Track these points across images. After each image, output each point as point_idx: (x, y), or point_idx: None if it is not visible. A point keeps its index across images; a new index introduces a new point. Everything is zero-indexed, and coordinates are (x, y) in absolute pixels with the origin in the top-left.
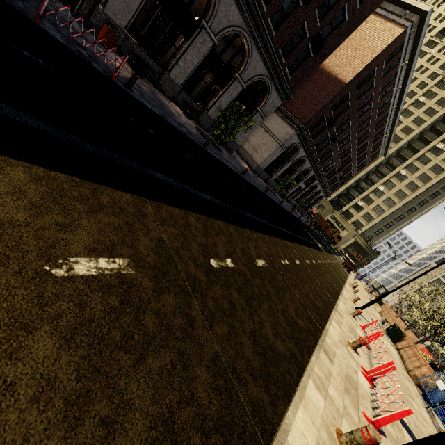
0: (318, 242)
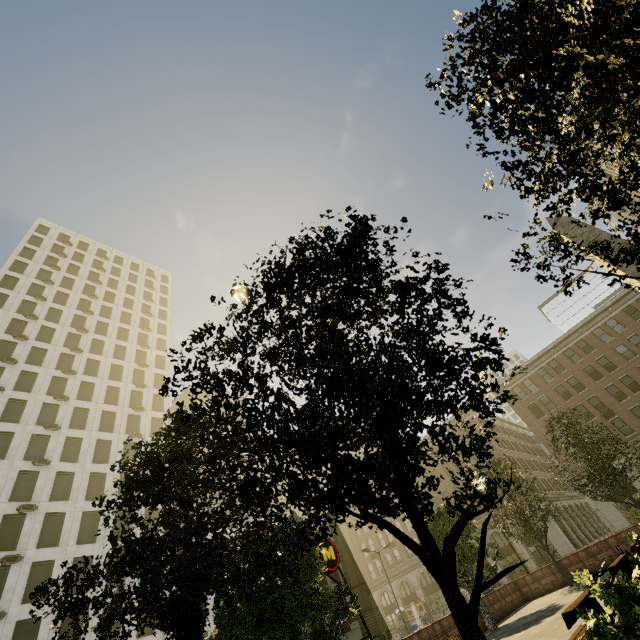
0: None
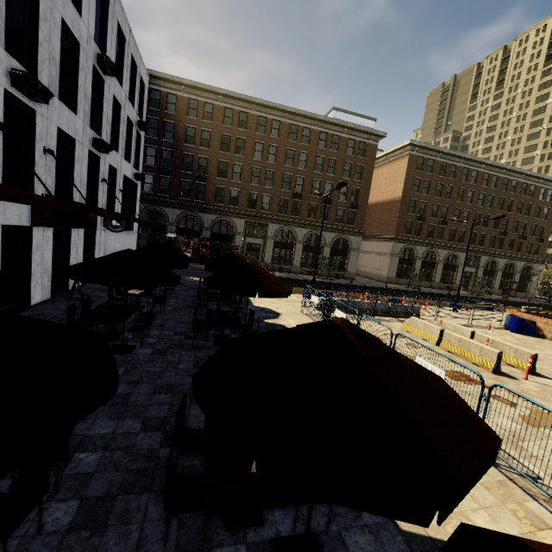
0: (510, 305)
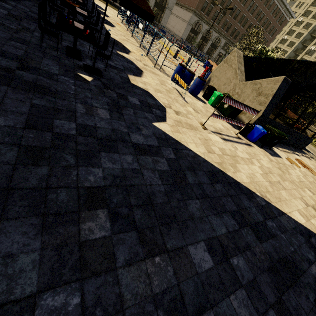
0: None
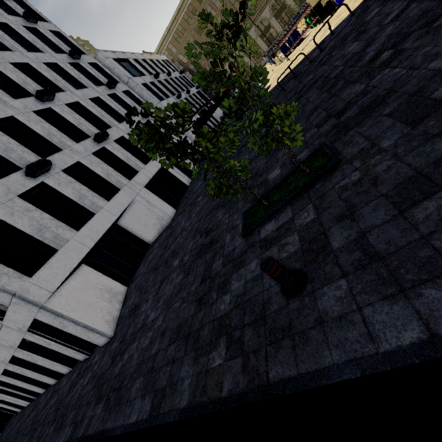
0: None
